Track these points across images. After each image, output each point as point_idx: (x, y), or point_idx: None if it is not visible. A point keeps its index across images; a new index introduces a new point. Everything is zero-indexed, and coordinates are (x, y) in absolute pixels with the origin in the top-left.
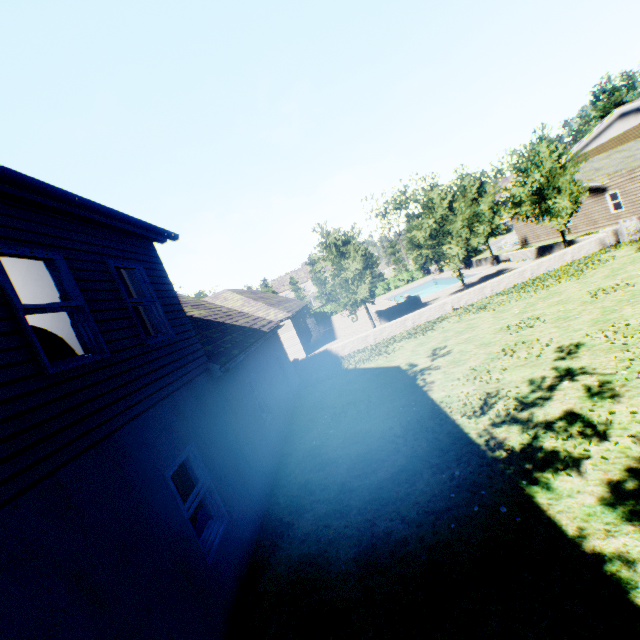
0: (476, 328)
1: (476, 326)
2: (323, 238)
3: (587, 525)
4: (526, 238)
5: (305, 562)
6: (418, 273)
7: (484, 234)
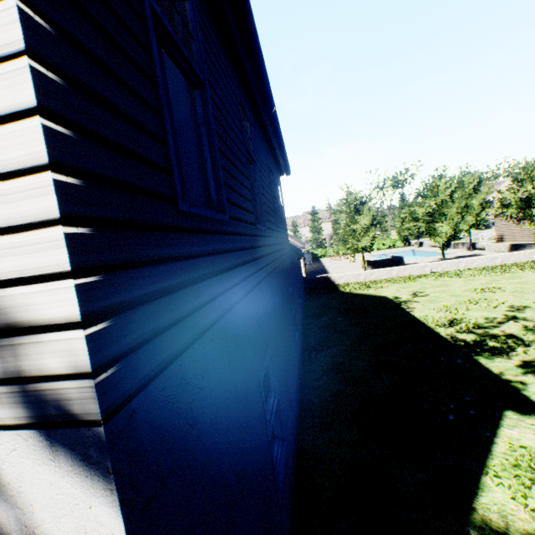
0: (449, 286)
1: (449, 285)
2: (346, 196)
3: (506, 371)
4: (503, 236)
5: (337, 363)
6: (400, 242)
7: (469, 223)
